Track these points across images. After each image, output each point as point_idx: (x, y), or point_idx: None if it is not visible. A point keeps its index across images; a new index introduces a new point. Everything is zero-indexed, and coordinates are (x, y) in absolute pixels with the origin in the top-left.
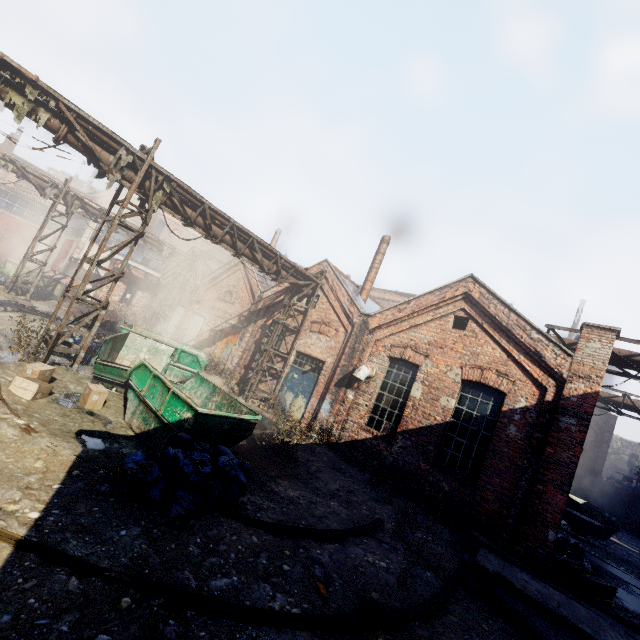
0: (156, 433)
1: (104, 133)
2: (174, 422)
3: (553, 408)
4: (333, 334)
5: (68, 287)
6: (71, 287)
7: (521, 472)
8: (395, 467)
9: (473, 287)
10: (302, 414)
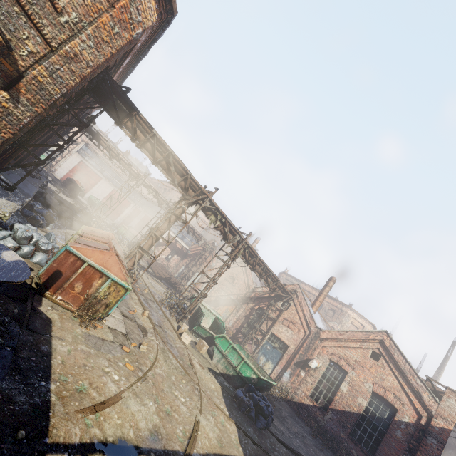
0: (234, 378)
1: (234, 229)
2: (245, 376)
3: (424, 429)
4: (296, 331)
5: (192, 283)
6: (193, 283)
7: None
8: (325, 429)
9: (386, 338)
10: (269, 373)
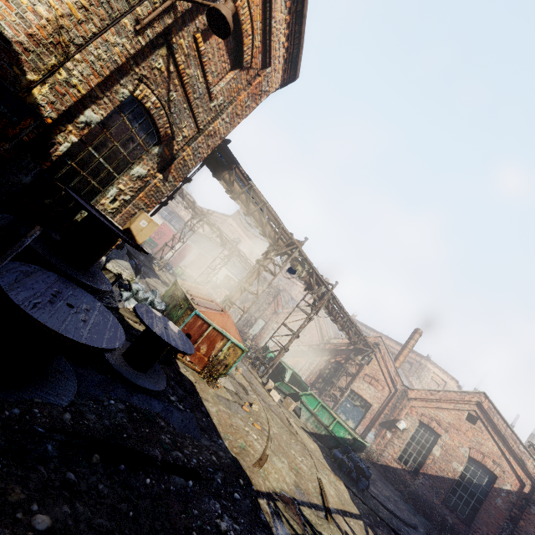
0: (326, 437)
1: (320, 280)
2: (339, 437)
3: (528, 498)
4: (380, 389)
5: (273, 336)
6: (274, 336)
7: (501, 529)
8: (416, 494)
9: (484, 400)
10: None
